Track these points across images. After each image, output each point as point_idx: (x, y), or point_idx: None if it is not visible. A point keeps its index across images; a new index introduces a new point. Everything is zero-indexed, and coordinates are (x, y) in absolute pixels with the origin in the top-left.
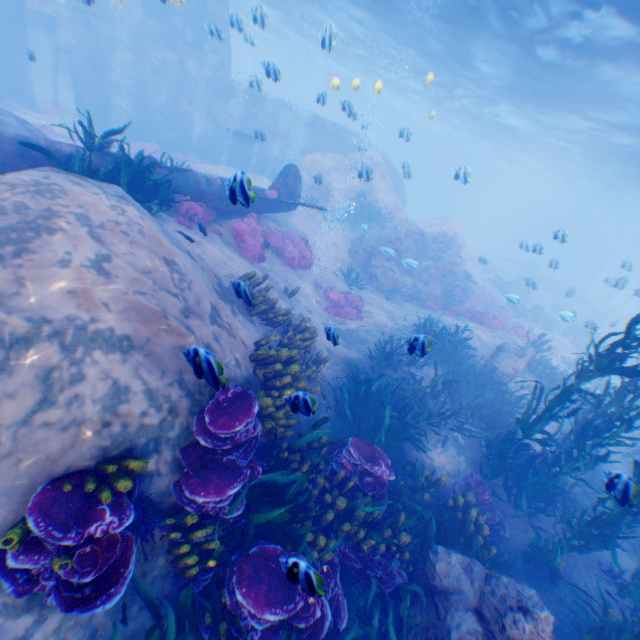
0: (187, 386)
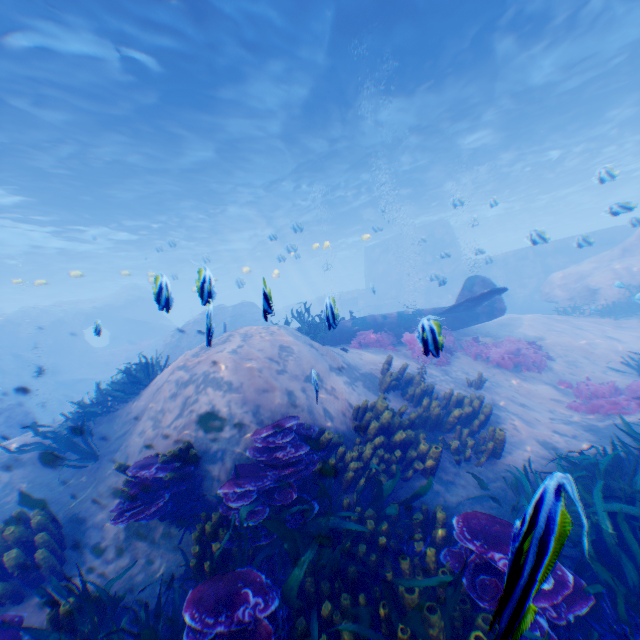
0: (260, 416)
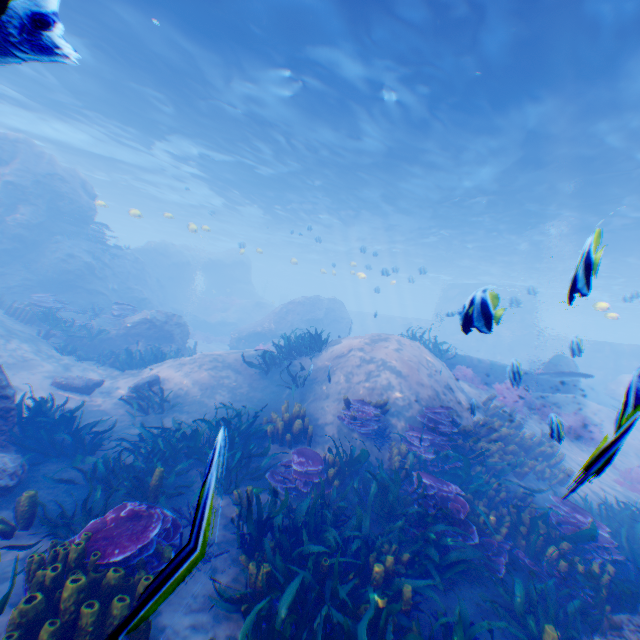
0: (418, 399)
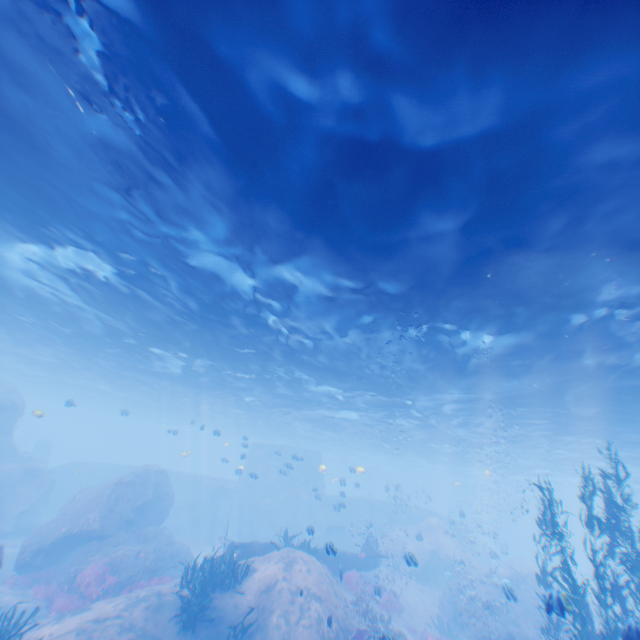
0: (341, 625)
